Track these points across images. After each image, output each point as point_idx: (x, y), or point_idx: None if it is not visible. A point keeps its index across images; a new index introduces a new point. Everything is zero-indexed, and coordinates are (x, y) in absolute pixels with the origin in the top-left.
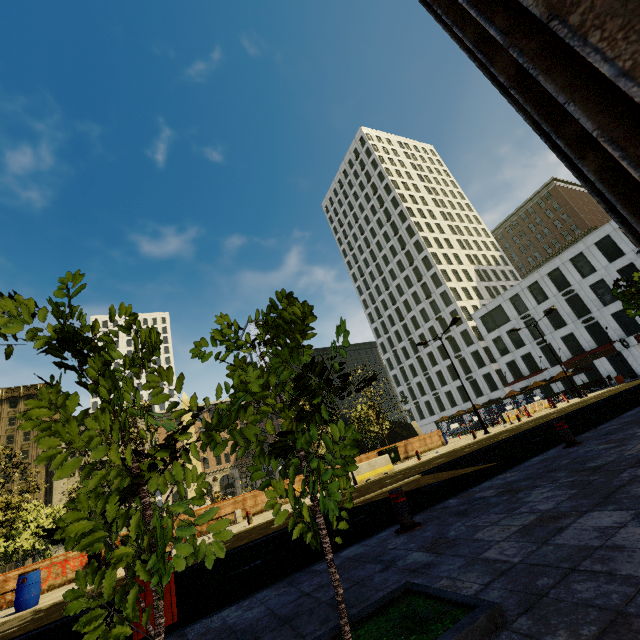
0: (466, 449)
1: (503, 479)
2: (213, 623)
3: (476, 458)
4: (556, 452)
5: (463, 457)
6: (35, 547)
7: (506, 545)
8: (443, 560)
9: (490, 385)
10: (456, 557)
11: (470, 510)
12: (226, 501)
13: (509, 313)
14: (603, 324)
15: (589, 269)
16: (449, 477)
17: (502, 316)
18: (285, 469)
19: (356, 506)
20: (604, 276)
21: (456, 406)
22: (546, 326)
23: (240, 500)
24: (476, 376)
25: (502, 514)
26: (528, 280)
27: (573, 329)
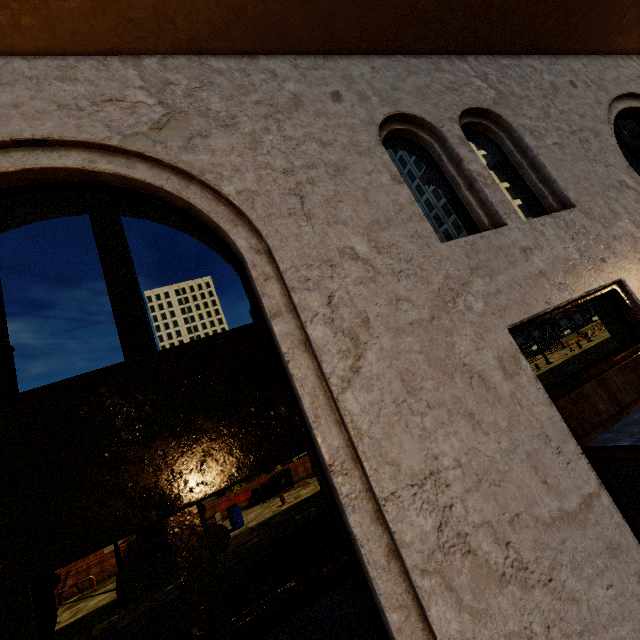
0: None
1: None
2: None
3: None
4: None
5: None
6: None
7: None
8: None
9: None
10: None
11: None
12: None
13: None
14: None
15: None
16: None
17: None
18: None
19: None
20: None
21: None
22: None
23: None
24: None
25: None
26: None
27: None
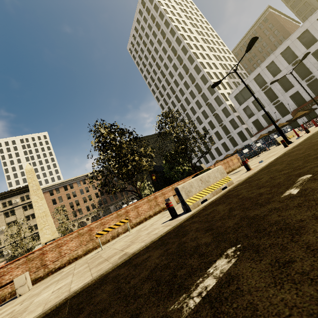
0: None
1: None
2: None
3: None
4: None
5: None
6: None
7: None
8: None
9: (242, 138)
10: None
11: None
12: (12, 263)
13: (253, 89)
14: None
15: (311, 41)
16: None
17: (248, 92)
18: None
19: None
20: None
21: (221, 155)
22: (279, 91)
23: (36, 256)
24: (233, 134)
25: None
26: (266, 62)
27: (298, 88)
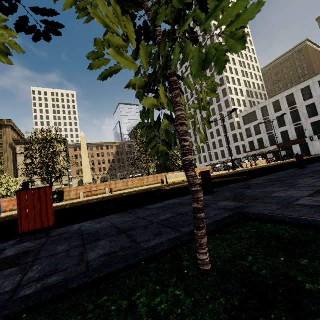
0: (225, 174)
1: (264, 178)
2: (72, 228)
3: (234, 175)
4: (293, 170)
5: (226, 175)
6: (8, 194)
7: (315, 198)
8: (255, 205)
9: (237, 151)
10: (267, 204)
11: (252, 187)
12: (101, 184)
13: (258, 116)
14: (304, 127)
15: (309, 96)
16: (222, 180)
17: (254, 117)
18: (137, 53)
19: (169, 189)
20: (316, 101)
21: (218, 159)
22: (275, 125)
23: (108, 184)
24: (232, 146)
25: (284, 187)
26: (274, 98)
27: (288, 128)
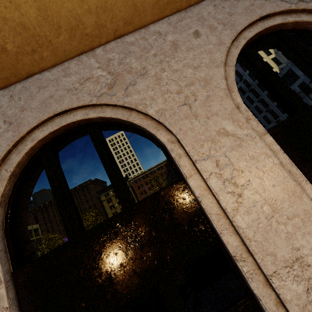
0: None
1: None
2: None
3: None
4: None
5: None
6: None
7: None
8: None
9: None
10: None
11: None
12: None
13: (297, 72)
14: None
15: None
16: None
17: (293, 76)
18: None
19: None
20: None
21: None
22: None
23: None
24: (282, 119)
25: None
26: None
27: None
